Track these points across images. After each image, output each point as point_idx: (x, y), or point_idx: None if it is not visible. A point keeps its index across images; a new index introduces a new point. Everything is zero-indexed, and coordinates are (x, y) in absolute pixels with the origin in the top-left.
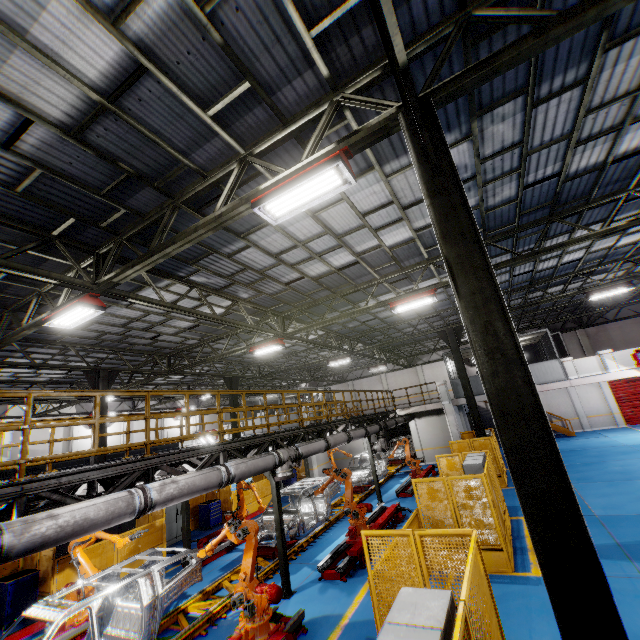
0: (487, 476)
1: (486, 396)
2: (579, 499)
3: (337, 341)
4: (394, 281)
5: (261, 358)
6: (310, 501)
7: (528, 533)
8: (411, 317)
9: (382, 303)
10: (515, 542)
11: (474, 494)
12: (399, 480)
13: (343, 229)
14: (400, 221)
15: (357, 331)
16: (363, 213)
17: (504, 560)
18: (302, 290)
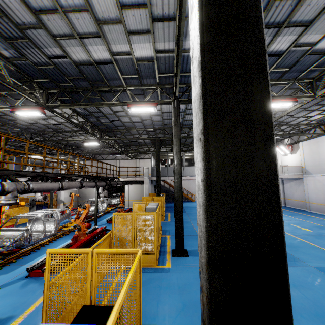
0: (157, 214)
1: (201, 86)
2: (193, 228)
3: (92, 130)
4: (135, 94)
5: (33, 128)
6: (45, 223)
7: (168, 243)
8: (140, 127)
9: (123, 103)
10: (161, 248)
11: (147, 223)
12: (111, 214)
13: (103, 15)
14: (148, 33)
15: (106, 127)
16: (121, 4)
17: (154, 259)
18: (65, 72)
